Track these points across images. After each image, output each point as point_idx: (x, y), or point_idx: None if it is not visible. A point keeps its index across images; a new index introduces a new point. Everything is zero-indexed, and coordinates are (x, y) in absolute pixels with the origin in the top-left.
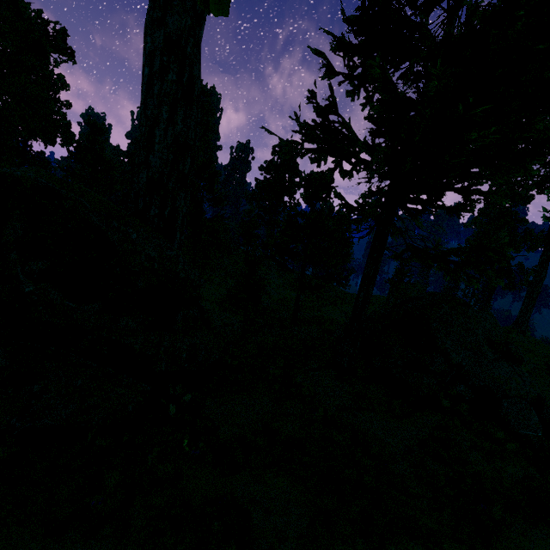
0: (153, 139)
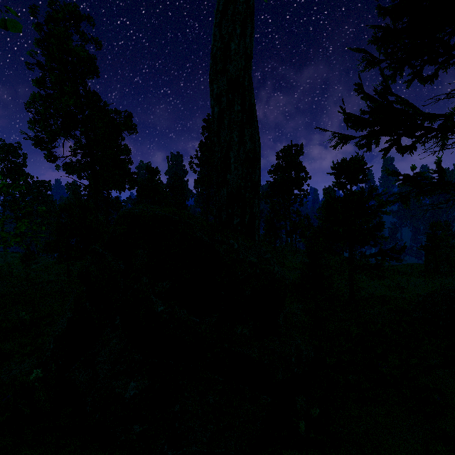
0: (228, 160)
